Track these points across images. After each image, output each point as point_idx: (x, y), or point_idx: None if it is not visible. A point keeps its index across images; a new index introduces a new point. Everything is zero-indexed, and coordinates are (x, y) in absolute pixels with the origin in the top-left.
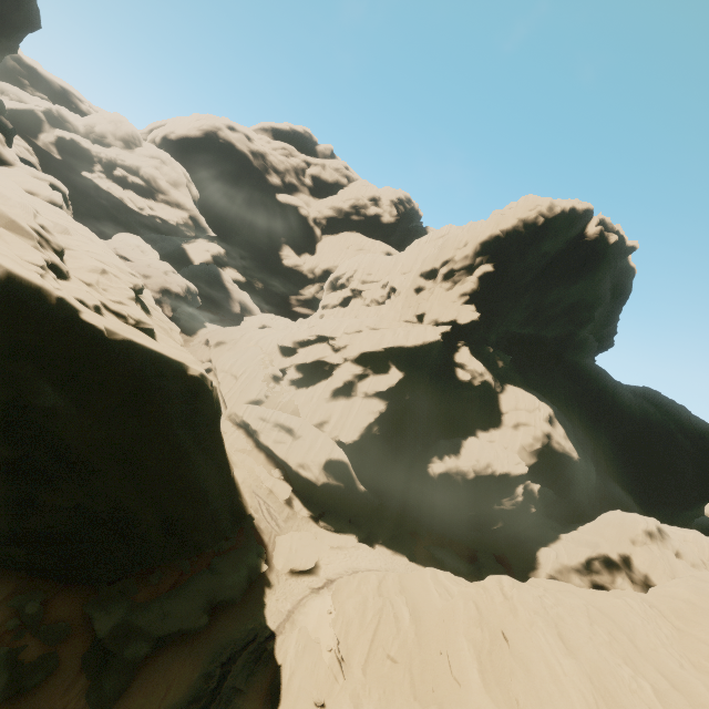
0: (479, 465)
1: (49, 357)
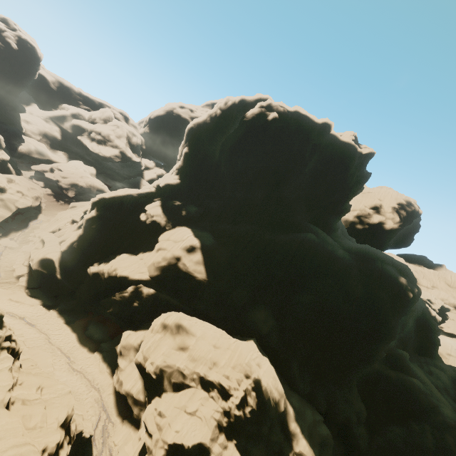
0: (111, 269)
1: None
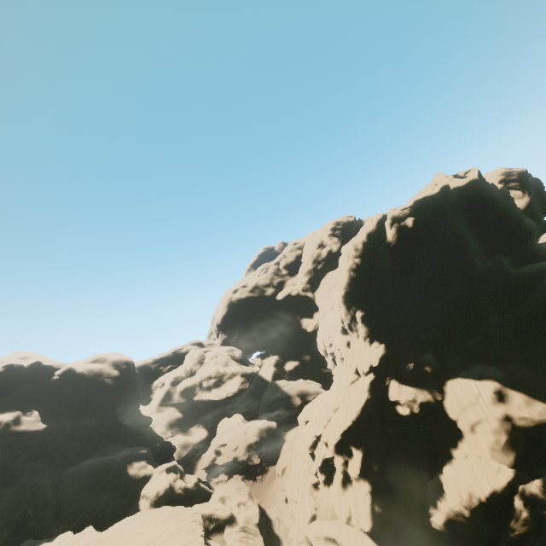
0: (463, 500)
1: None
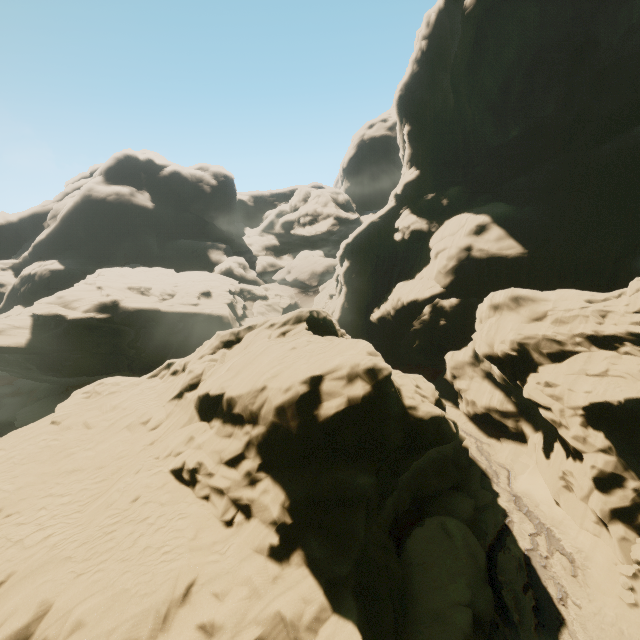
0: (394, 303)
1: (157, 320)
